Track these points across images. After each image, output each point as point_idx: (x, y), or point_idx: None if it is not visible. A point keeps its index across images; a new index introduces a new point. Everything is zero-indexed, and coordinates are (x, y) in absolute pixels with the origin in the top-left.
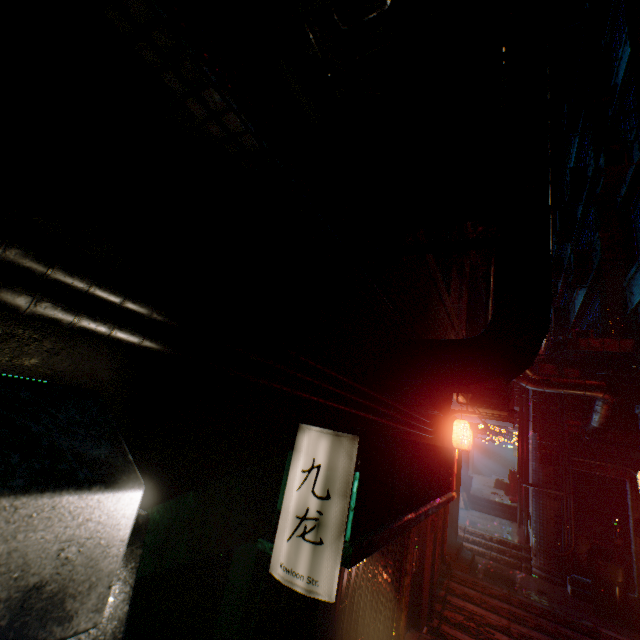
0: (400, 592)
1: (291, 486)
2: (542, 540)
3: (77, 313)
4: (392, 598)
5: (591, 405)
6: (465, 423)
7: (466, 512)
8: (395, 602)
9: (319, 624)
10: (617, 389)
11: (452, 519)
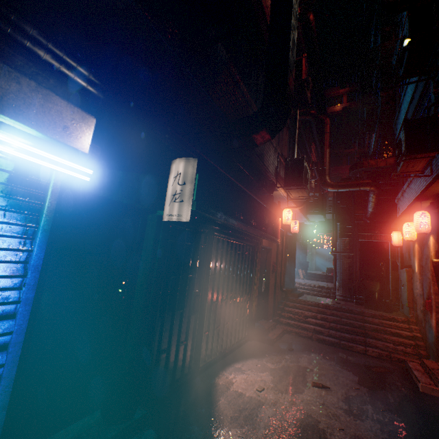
0: (252, 293)
1: (169, 186)
2: (341, 281)
3: (61, 63)
4: (246, 293)
5: (367, 198)
6: (289, 210)
7: (304, 280)
8: (249, 297)
9: (199, 278)
10: (379, 184)
11: (291, 276)
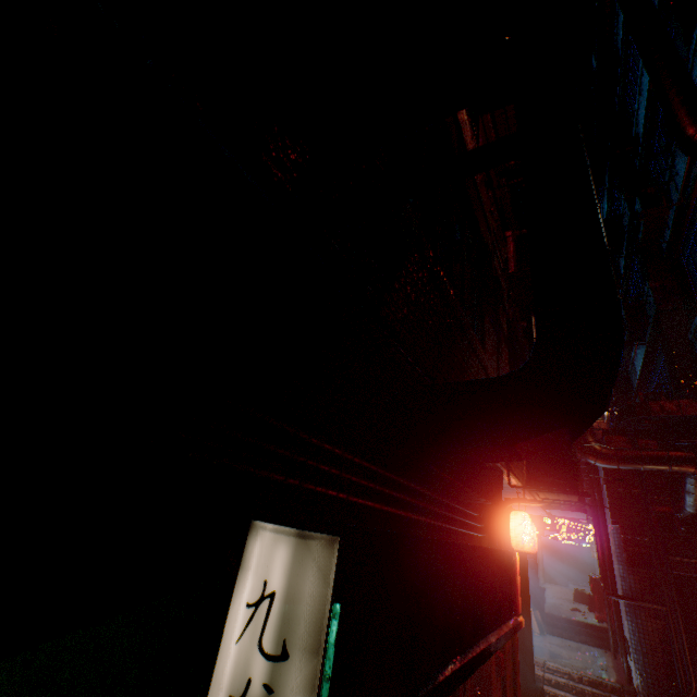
0: None
1: (229, 634)
2: (650, 679)
3: None
4: None
5: (681, 484)
6: (525, 515)
7: (543, 639)
8: None
9: None
10: None
11: (525, 652)
